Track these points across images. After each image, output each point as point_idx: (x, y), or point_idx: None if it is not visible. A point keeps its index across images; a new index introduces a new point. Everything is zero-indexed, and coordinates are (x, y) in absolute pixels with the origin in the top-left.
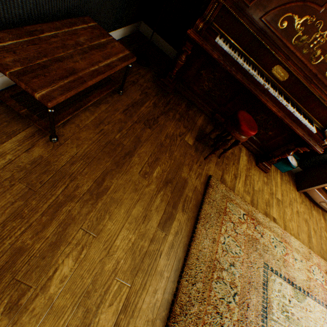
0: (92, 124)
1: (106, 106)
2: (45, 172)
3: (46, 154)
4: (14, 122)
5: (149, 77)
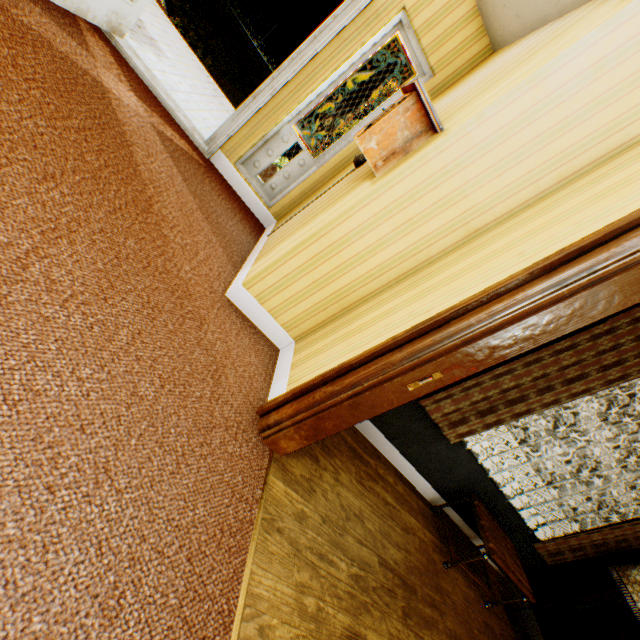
0: (462, 590)
1: (473, 595)
2: (434, 572)
3: (438, 564)
4: (432, 526)
5: (510, 632)
